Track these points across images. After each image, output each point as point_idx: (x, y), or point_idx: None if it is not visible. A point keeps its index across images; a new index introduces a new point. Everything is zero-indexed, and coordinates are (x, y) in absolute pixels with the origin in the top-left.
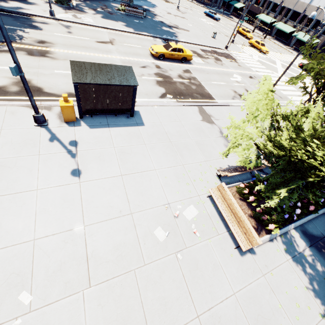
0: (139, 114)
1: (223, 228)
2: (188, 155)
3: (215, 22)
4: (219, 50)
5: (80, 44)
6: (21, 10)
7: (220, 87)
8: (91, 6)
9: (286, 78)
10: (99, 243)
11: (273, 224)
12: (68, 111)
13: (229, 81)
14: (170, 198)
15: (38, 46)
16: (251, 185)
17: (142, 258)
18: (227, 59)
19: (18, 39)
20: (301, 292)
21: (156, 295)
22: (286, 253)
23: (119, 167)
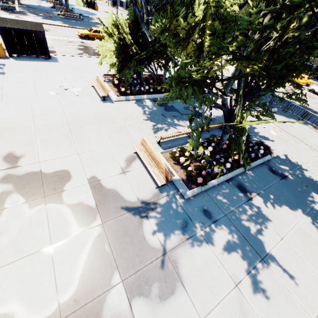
0: (56, 58)
1: (97, 95)
2: (87, 74)
3: None
4: None
5: None
6: None
7: None
8: (34, 13)
9: None
10: (11, 92)
11: (123, 88)
12: None
13: None
14: (65, 85)
15: None
16: (119, 78)
17: (37, 98)
18: None
19: None
20: (136, 114)
21: (41, 107)
22: (135, 105)
23: (33, 74)
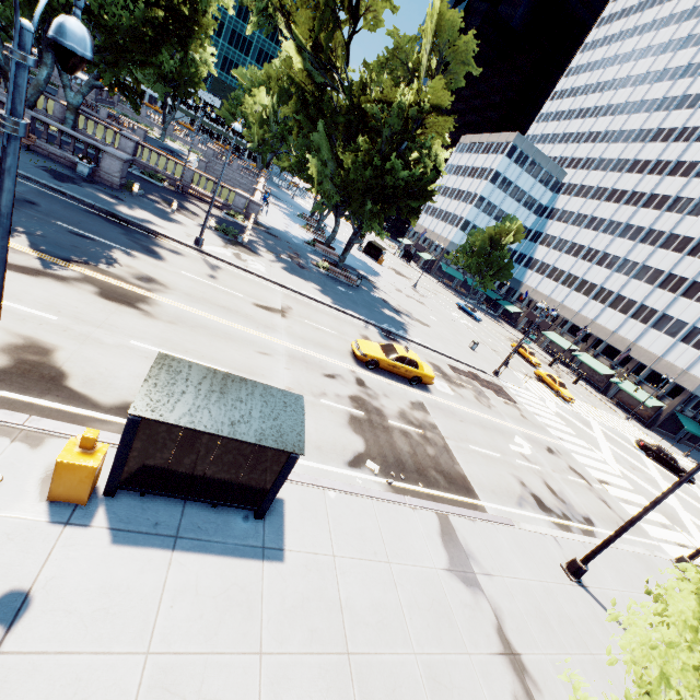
0: (281, 512)
1: None
2: None
3: (473, 322)
4: (482, 374)
5: (222, 301)
6: (148, 224)
7: (489, 463)
8: (273, 249)
9: (622, 468)
10: None
11: None
12: (74, 477)
13: (508, 451)
14: None
15: (133, 285)
16: None
17: None
18: (498, 397)
19: (103, 263)
20: None
21: None
22: None
23: None
